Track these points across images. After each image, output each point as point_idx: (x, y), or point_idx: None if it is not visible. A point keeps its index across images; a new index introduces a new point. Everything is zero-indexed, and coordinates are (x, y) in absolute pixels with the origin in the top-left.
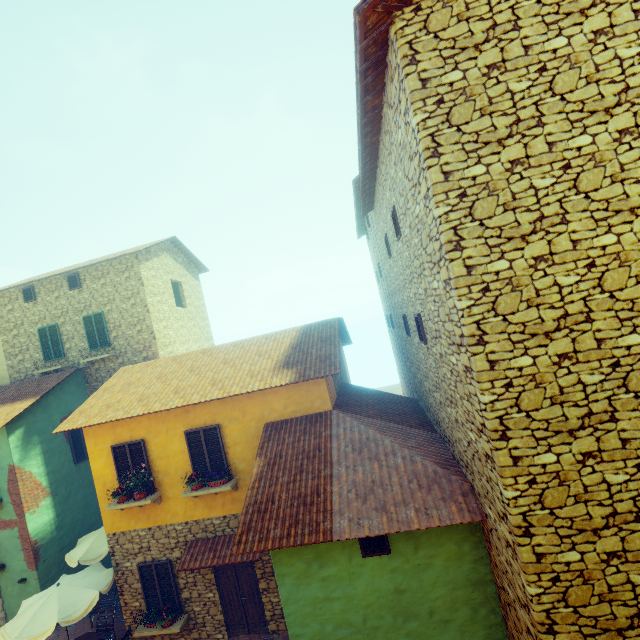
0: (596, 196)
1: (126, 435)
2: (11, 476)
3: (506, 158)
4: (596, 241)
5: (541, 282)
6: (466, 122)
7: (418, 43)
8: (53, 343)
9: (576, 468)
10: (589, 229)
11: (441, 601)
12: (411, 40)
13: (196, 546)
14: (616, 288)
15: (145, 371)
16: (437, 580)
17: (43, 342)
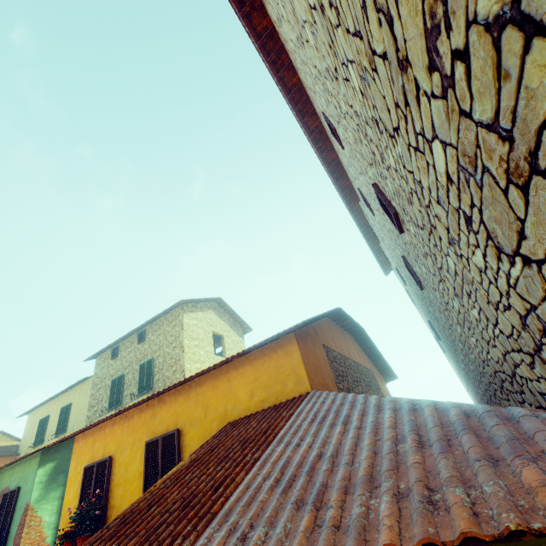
0: None
1: (100, 452)
2: (23, 518)
3: None
4: None
5: None
6: None
7: None
8: (117, 391)
9: None
10: None
11: None
12: None
13: None
14: None
15: None
16: None
17: (112, 392)
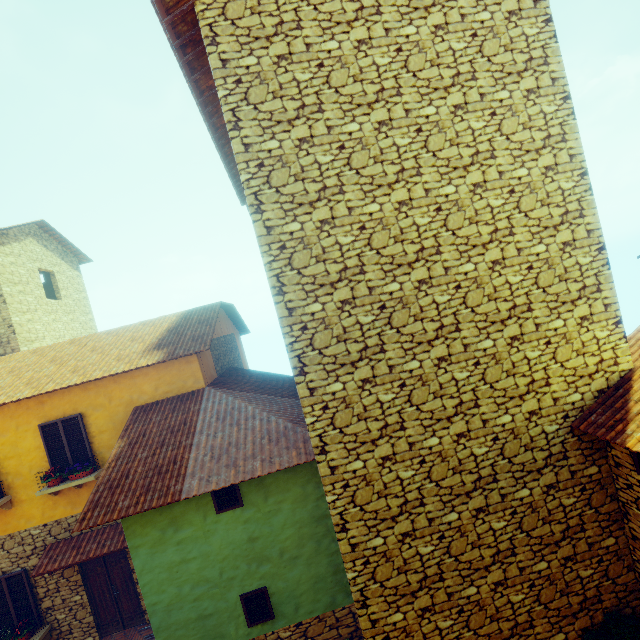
0: (364, 173)
1: None
2: None
3: (295, 136)
4: (365, 209)
5: (326, 241)
6: (262, 102)
7: (218, 27)
8: None
9: (358, 393)
10: (360, 199)
11: (290, 541)
12: (211, 23)
13: (57, 548)
14: (381, 246)
15: None
16: (286, 522)
17: None
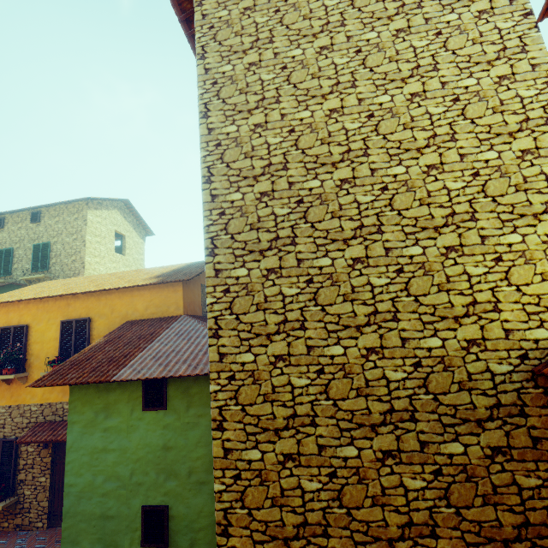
0: (301, 86)
1: (16, 320)
2: None
3: (246, 61)
4: (297, 115)
5: (257, 141)
6: (225, 39)
7: None
8: (5, 262)
9: (261, 281)
10: (294, 107)
11: (201, 462)
12: None
13: (42, 426)
14: (307, 147)
15: (58, 282)
16: (201, 440)
17: None
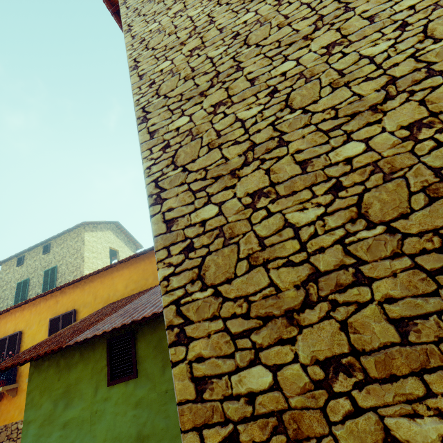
0: None
1: (12, 329)
2: None
3: None
4: None
5: (179, 21)
6: None
7: None
8: (22, 292)
9: (208, 120)
10: None
11: None
12: None
13: None
14: None
15: None
16: None
17: (17, 292)
